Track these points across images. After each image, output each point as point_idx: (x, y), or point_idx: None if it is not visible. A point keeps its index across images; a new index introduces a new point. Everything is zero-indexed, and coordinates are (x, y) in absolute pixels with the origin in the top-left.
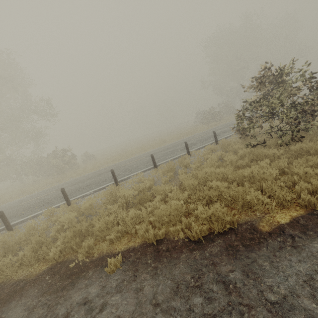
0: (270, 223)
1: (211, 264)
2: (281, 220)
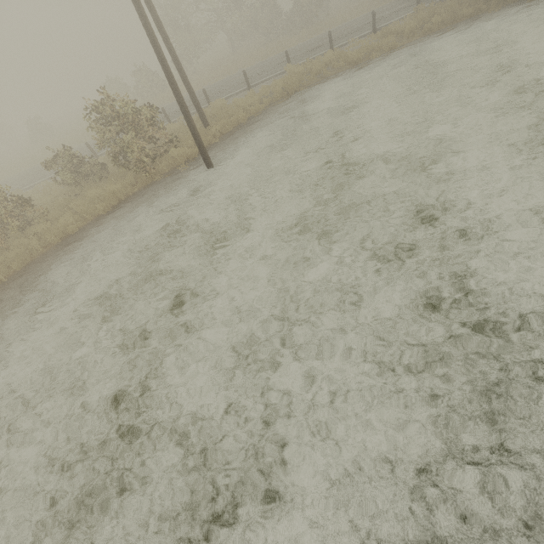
0: None
1: None
2: None
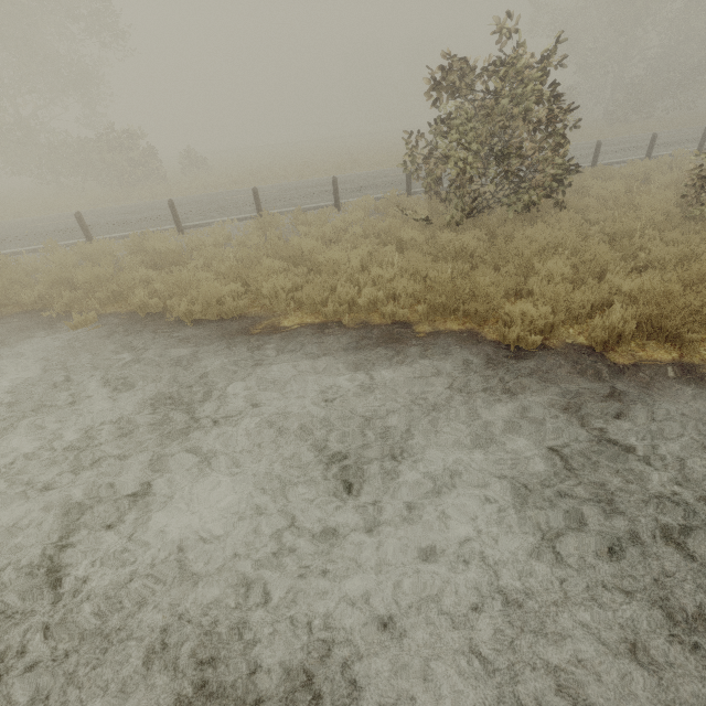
0: (272, 323)
1: (170, 343)
2: (286, 323)
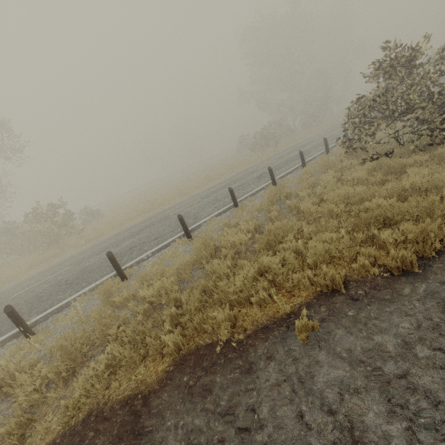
0: None
1: None
2: None
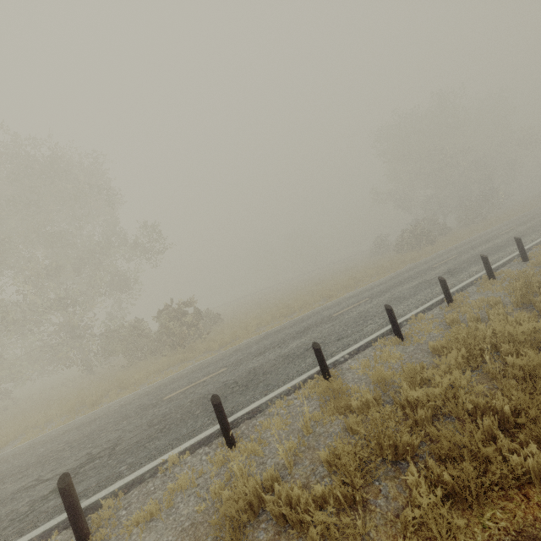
0: None
1: None
2: None
